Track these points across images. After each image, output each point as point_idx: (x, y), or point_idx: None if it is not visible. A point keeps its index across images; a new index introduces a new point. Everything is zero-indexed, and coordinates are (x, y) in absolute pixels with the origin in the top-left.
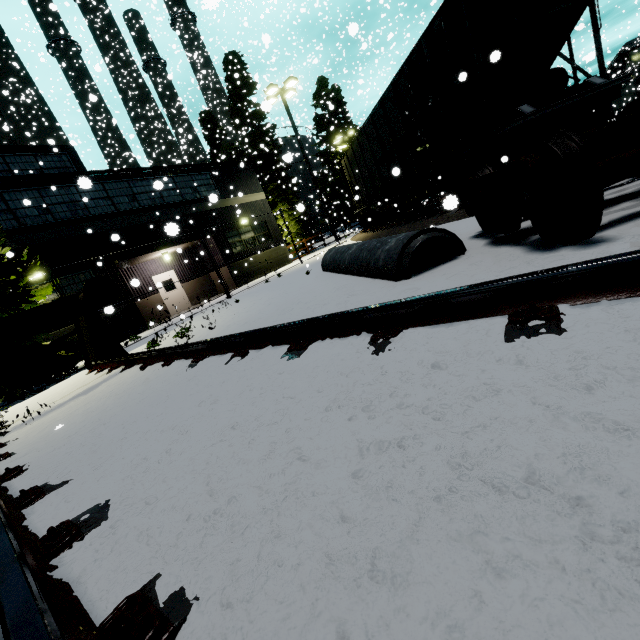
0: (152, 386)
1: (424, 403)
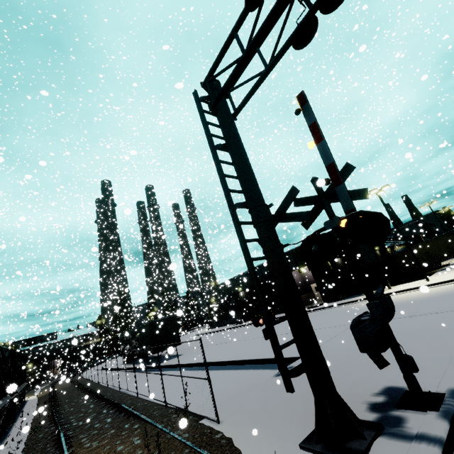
0: None
1: None
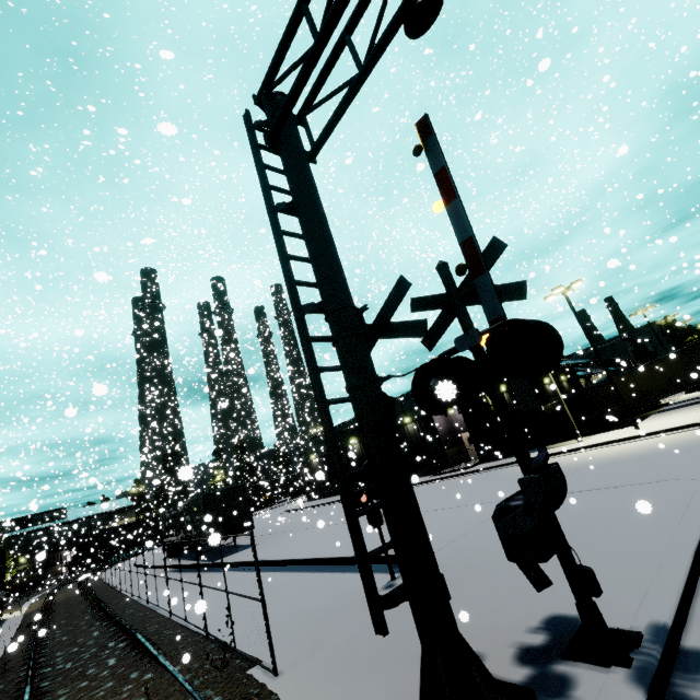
0: None
1: None
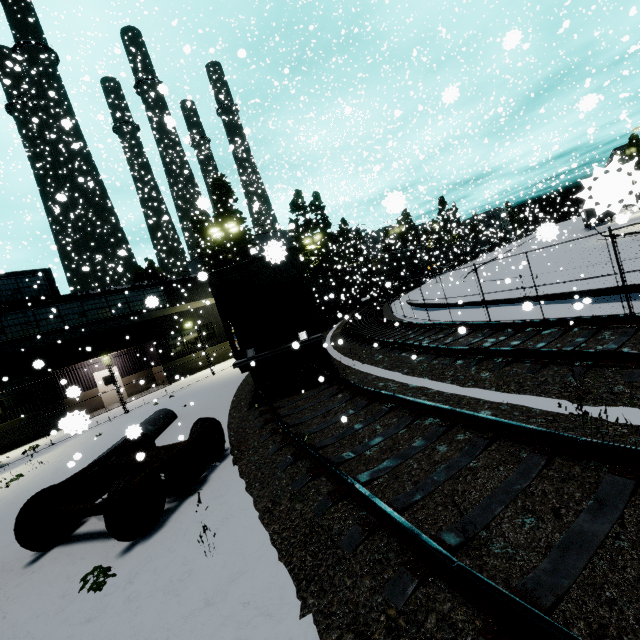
0: None
1: None
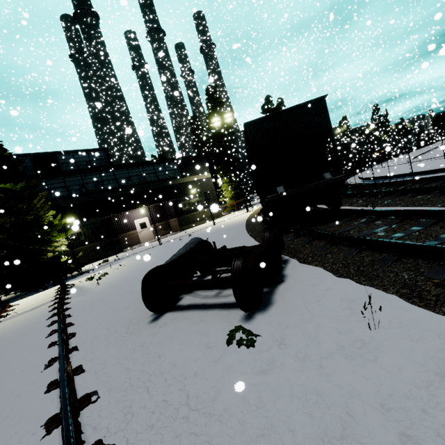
0: (34, 323)
1: (2, 382)
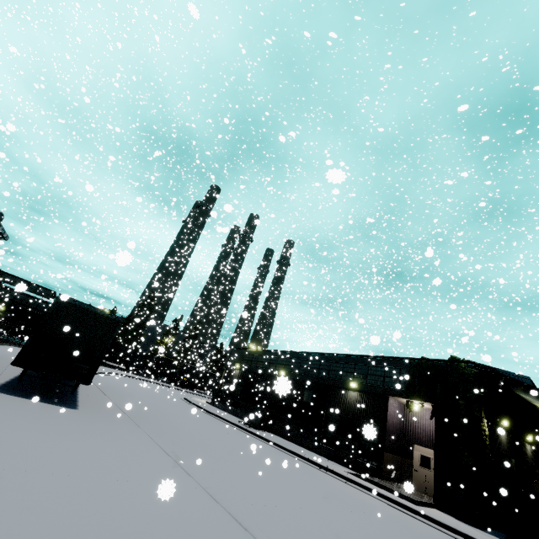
0: None
1: None
